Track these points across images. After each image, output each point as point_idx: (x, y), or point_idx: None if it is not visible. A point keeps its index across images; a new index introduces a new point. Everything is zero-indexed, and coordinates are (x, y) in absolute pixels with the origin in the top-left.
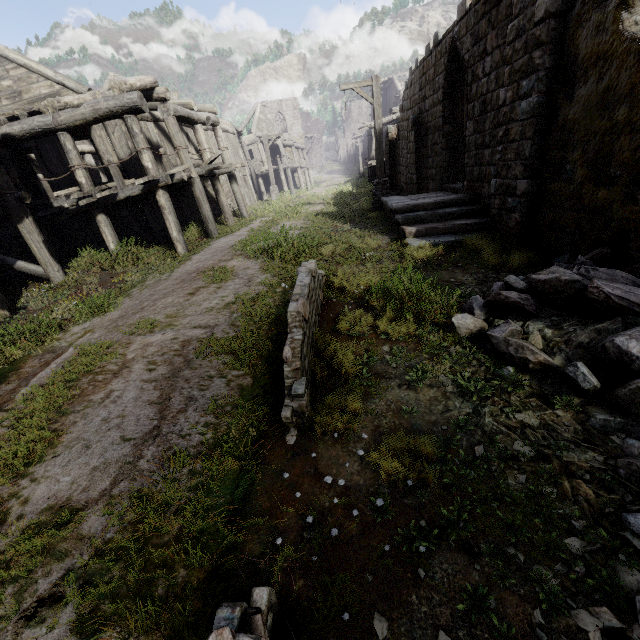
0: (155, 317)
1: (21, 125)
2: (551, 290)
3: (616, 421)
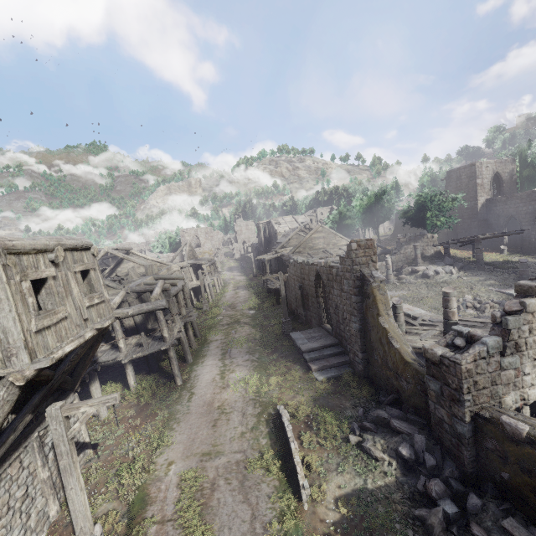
0: (206, 447)
1: None
2: (379, 420)
3: (404, 479)
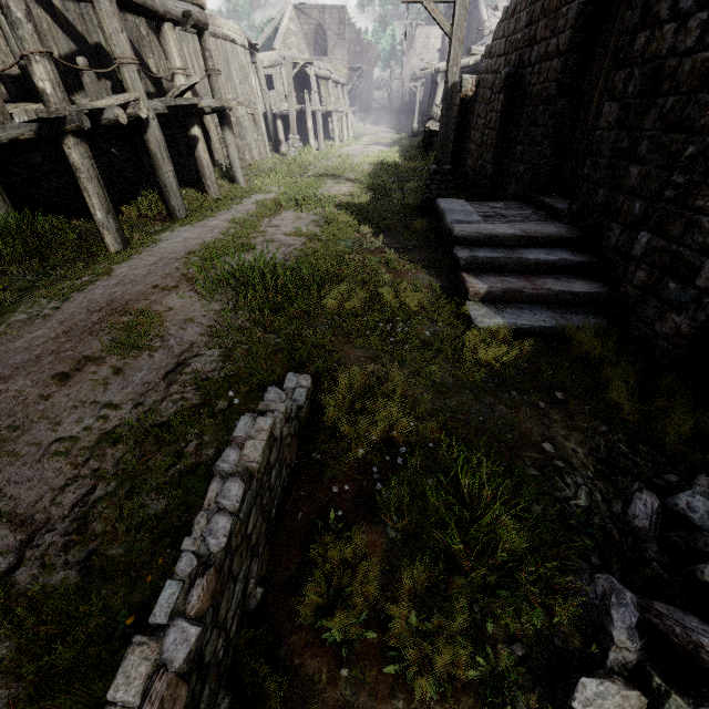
0: None
1: None
2: None
3: None
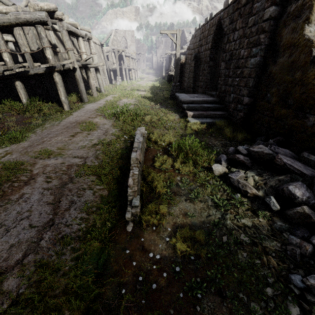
0: (51, 148)
1: None
2: (258, 156)
3: (285, 226)
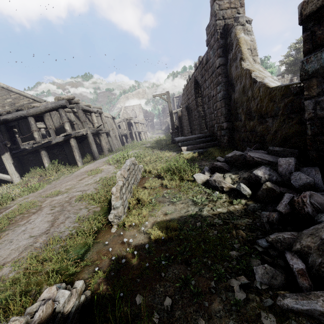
0: (60, 190)
1: (12, 115)
2: (234, 160)
3: (258, 206)
